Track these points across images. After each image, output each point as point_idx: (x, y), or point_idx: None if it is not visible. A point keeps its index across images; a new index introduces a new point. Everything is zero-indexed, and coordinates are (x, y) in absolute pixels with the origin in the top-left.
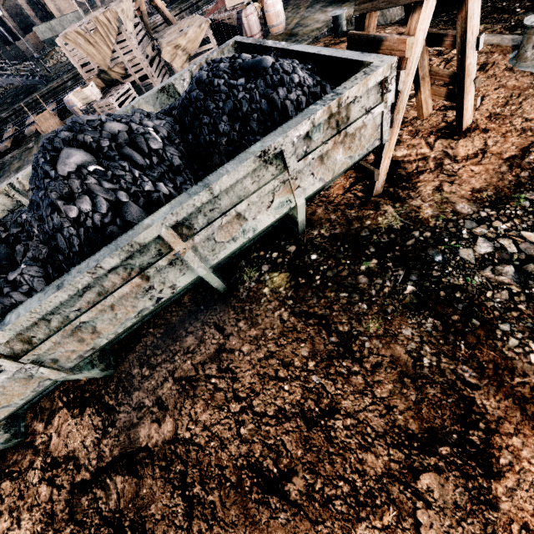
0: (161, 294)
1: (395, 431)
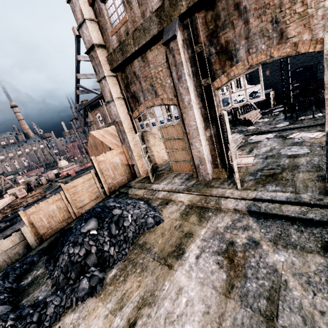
0: None
1: None
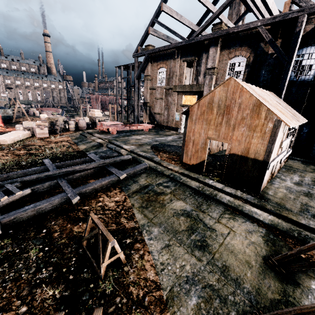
0: None
1: None
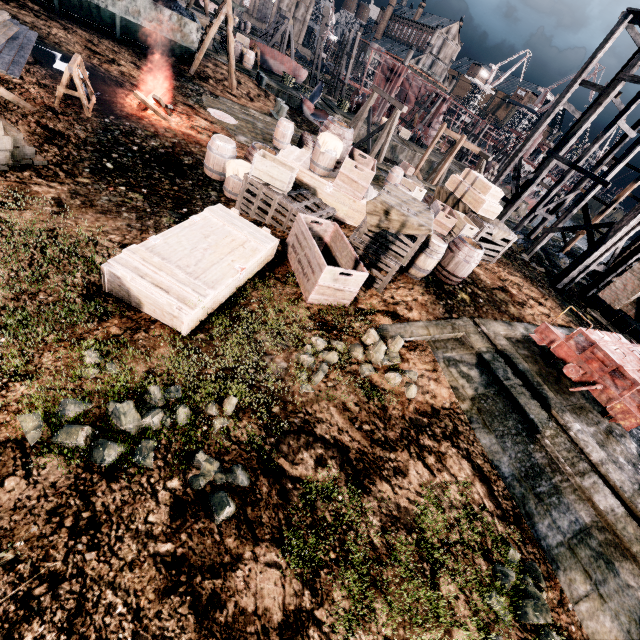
0: (102, 4)
1: (133, 62)
